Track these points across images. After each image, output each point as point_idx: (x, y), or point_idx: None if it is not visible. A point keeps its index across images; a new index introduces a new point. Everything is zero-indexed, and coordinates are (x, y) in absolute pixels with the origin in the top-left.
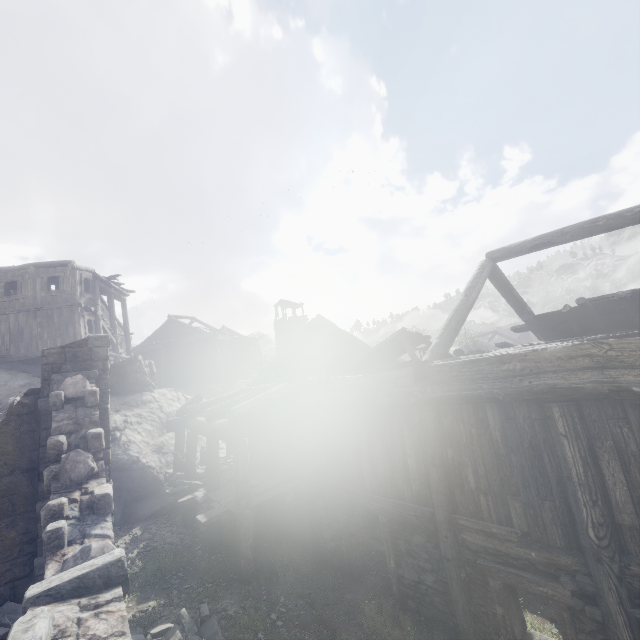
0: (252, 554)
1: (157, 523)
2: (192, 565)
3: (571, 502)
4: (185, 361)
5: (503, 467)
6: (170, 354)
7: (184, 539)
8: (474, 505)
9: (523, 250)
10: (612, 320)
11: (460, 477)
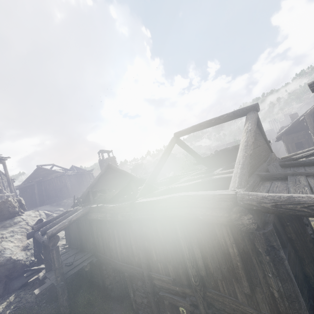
0: (67, 303)
1: (25, 290)
2: (38, 313)
3: (186, 266)
4: (50, 188)
5: (164, 250)
6: (41, 186)
7: (37, 297)
8: (157, 267)
9: (187, 132)
10: (231, 157)
11: (151, 255)
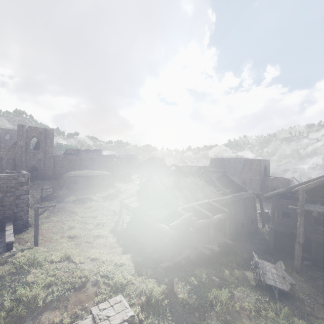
0: None
1: None
2: None
3: None
4: None
5: None
6: None
7: None
8: None
9: None
10: None
11: None
